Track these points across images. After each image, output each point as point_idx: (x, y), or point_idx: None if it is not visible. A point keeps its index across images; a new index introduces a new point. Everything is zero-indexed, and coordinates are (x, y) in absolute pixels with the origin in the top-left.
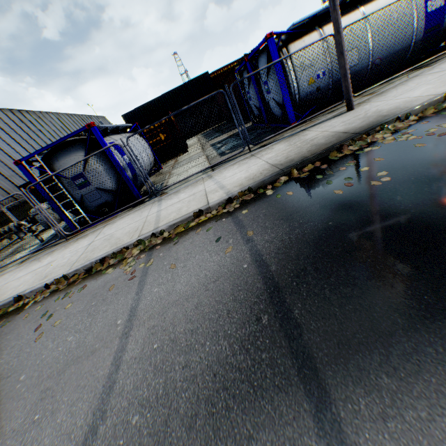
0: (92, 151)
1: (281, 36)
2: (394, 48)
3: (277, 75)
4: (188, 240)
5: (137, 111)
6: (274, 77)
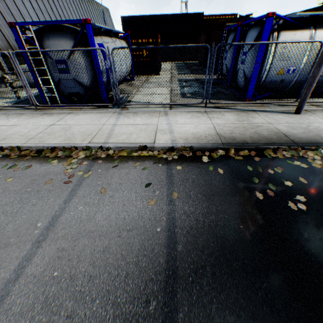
0: (80, 45)
1: (280, 20)
2: None
3: (257, 53)
4: (125, 169)
5: (134, 19)
6: (255, 53)
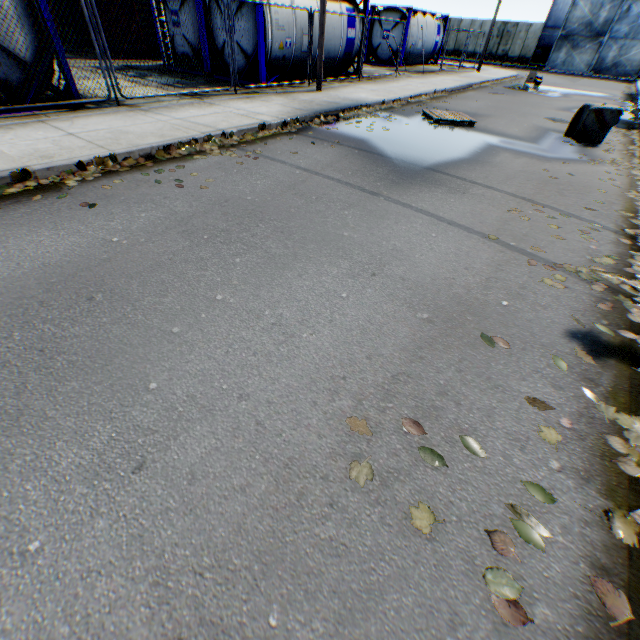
0: None
1: None
2: (330, 54)
3: (257, 19)
4: (277, 143)
5: None
6: (249, 18)
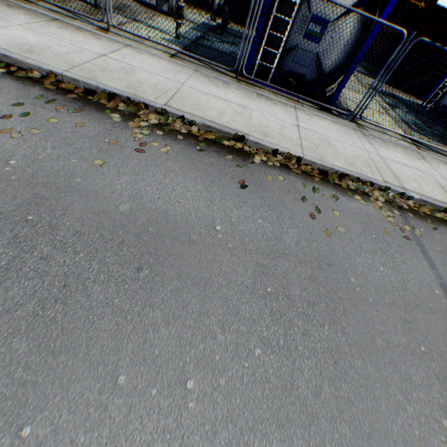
0: (364, 7)
1: None
2: None
3: None
4: (446, 236)
5: None
6: None
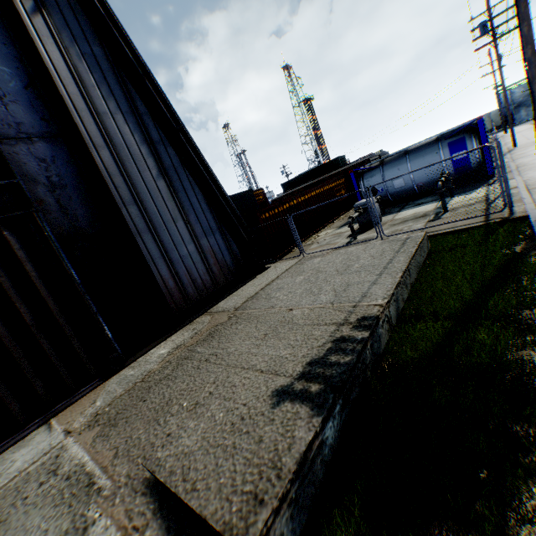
0: None
1: None
2: None
3: None
4: None
5: None
6: None
